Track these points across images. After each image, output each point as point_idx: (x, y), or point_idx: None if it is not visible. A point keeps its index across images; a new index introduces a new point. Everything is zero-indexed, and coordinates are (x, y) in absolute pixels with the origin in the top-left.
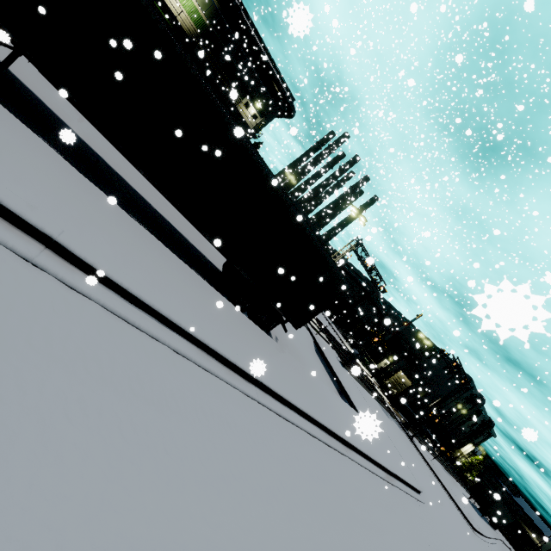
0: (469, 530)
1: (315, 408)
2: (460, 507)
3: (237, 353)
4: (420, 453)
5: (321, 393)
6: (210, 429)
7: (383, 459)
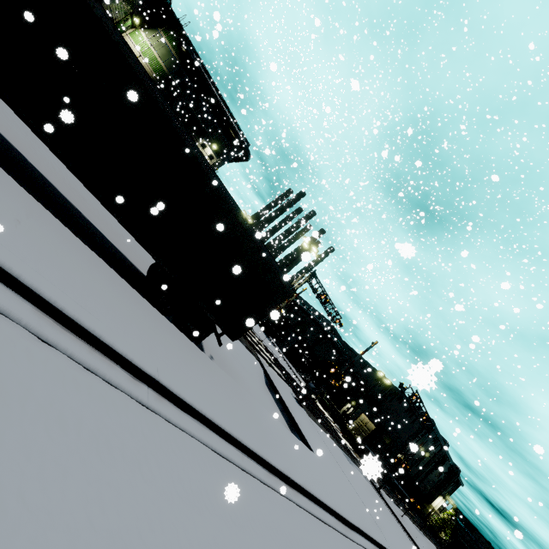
0: None
1: (247, 432)
2: None
3: (123, 338)
4: (389, 507)
5: (261, 418)
6: (5, 419)
7: (342, 507)
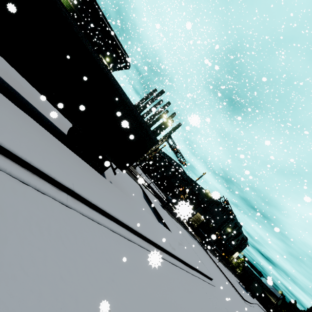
0: (241, 300)
1: (132, 220)
2: (235, 287)
3: (48, 165)
4: (211, 258)
5: (141, 214)
6: None
7: (187, 258)
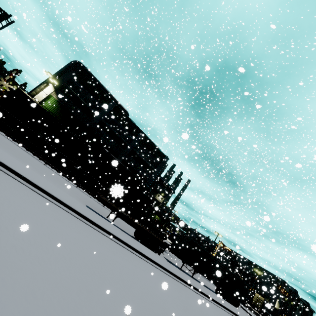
0: None
1: None
2: None
3: None
4: None
5: None
6: None
7: None
